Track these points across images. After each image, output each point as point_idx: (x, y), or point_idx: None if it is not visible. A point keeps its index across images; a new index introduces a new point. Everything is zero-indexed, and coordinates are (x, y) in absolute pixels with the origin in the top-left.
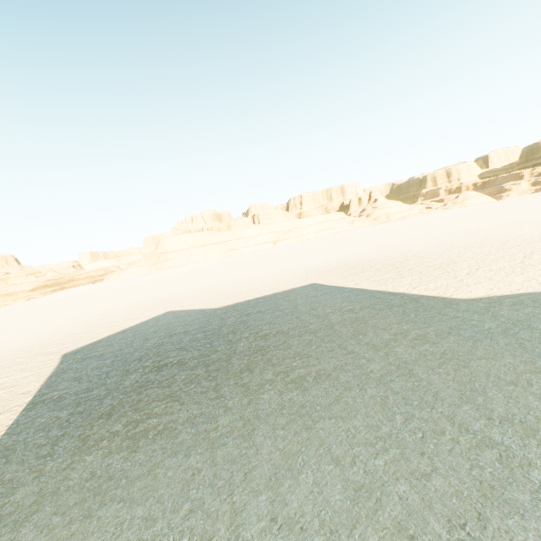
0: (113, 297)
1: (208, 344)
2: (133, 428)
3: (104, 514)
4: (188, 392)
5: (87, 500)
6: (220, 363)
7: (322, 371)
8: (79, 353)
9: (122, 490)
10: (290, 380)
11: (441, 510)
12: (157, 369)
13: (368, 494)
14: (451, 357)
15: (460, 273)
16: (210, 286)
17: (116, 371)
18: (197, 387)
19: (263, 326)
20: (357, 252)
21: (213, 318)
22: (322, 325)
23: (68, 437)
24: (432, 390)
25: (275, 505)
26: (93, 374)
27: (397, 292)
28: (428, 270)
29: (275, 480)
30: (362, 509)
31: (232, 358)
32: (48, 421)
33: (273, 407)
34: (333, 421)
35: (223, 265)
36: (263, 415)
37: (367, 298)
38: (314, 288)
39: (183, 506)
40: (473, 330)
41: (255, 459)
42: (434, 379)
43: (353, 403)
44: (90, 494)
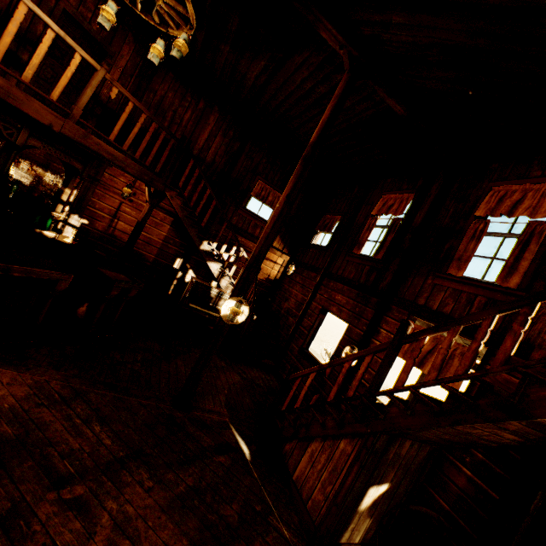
0: None
1: None
2: None
3: None
4: None
5: None
6: None
7: None
8: None
9: None
10: None
11: None
12: None
13: None
14: None
15: None
16: None
17: None
18: None
19: None
20: None
21: None
22: None
23: None
24: None
25: None
26: None
27: None
28: None
29: None
30: None
31: None
32: None
33: None
34: None
35: None
36: None
37: None
38: None
39: None
40: None
41: None
42: None
43: None
44: None
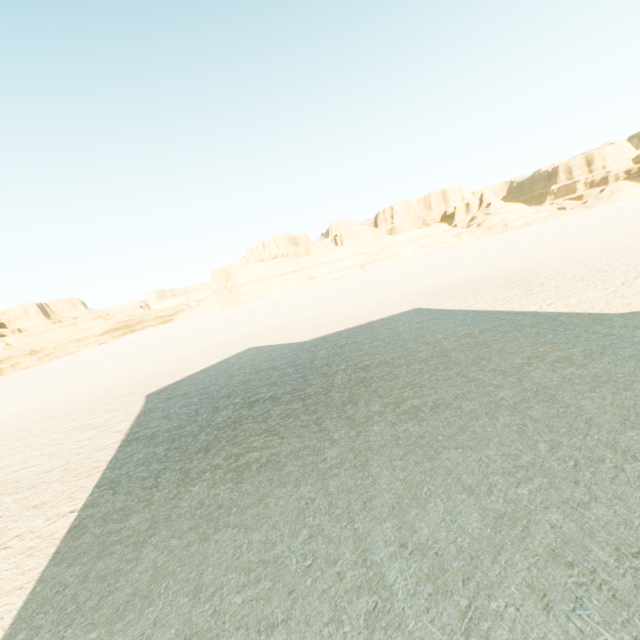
0: (187, 336)
1: (300, 378)
2: (234, 462)
3: (220, 538)
4: (286, 426)
5: (201, 526)
6: (317, 396)
7: (440, 401)
8: (163, 393)
9: (235, 517)
10: (402, 411)
11: (606, 539)
12: (249, 405)
13: (512, 522)
14: (607, 379)
15: (612, 284)
16: (293, 319)
17: (205, 409)
18: (296, 421)
19: (361, 357)
20: (469, 269)
21: (301, 352)
22: (433, 352)
23: (170, 470)
24: (583, 417)
25: (402, 532)
26: (182, 412)
27: (527, 310)
28: (566, 283)
29: (400, 509)
30: (506, 536)
31: (331, 392)
32: (146, 456)
33: (386, 438)
34: (460, 451)
35: (304, 295)
36: (375, 446)
37: (487, 320)
38: (417, 313)
39: (301, 532)
40: (636, 349)
41: (373, 489)
42: (586, 404)
43: (483, 432)
44: (203, 521)
